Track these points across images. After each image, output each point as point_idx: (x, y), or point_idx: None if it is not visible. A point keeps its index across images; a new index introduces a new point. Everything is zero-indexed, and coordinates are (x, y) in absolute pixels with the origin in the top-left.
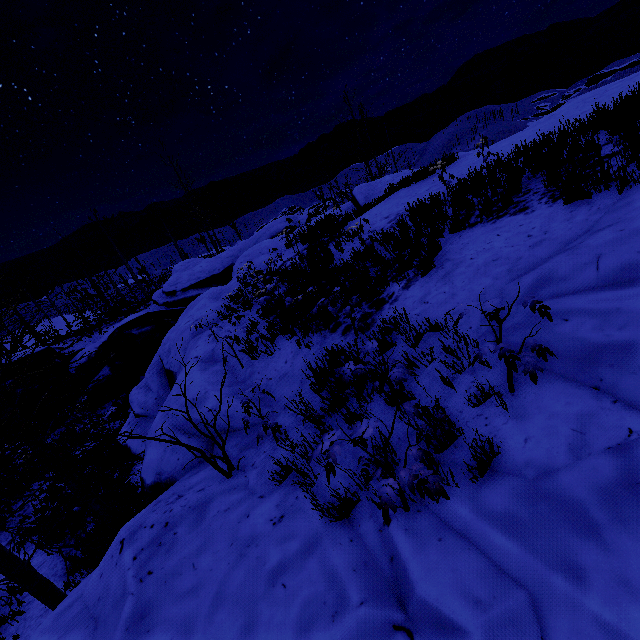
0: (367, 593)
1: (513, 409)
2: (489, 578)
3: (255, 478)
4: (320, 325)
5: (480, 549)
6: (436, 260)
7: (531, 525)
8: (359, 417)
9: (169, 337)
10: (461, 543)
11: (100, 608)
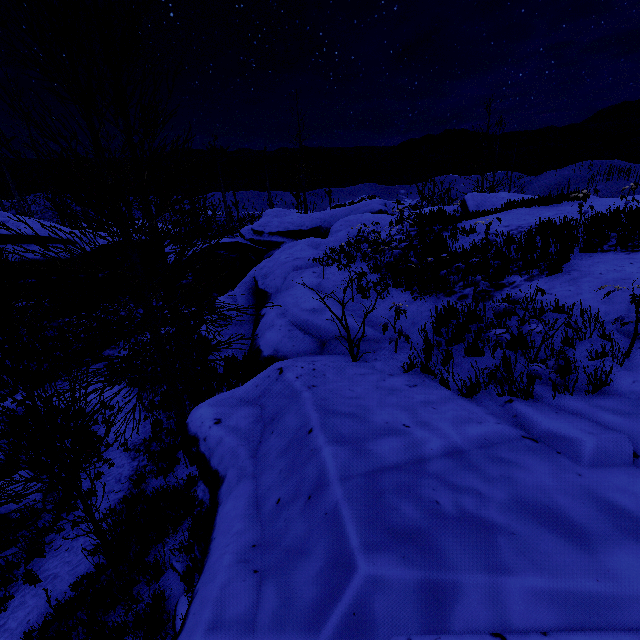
0: (500, 422)
1: (626, 366)
2: (598, 428)
3: (381, 365)
4: (434, 289)
5: (590, 419)
6: (563, 268)
7: (633, 414)
8: (479, 350)
9: (266, 265)
10: (574, 416)
11: (264, 400)
